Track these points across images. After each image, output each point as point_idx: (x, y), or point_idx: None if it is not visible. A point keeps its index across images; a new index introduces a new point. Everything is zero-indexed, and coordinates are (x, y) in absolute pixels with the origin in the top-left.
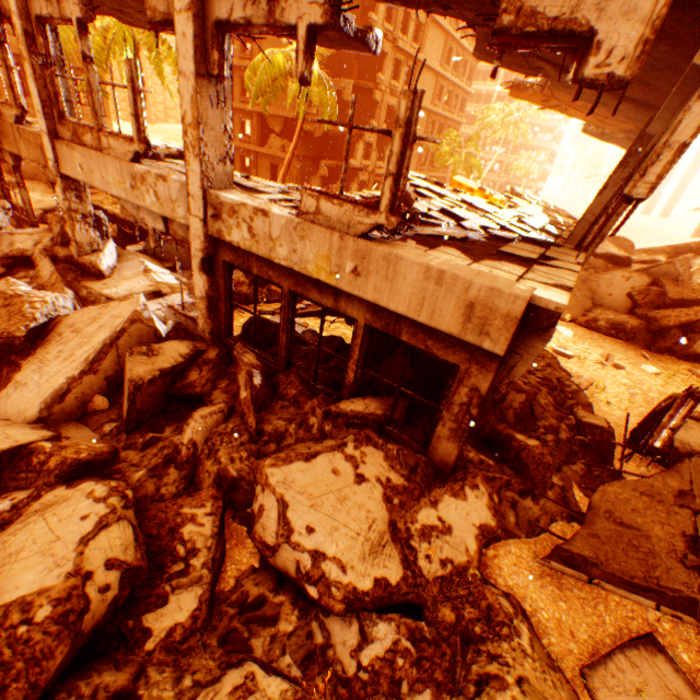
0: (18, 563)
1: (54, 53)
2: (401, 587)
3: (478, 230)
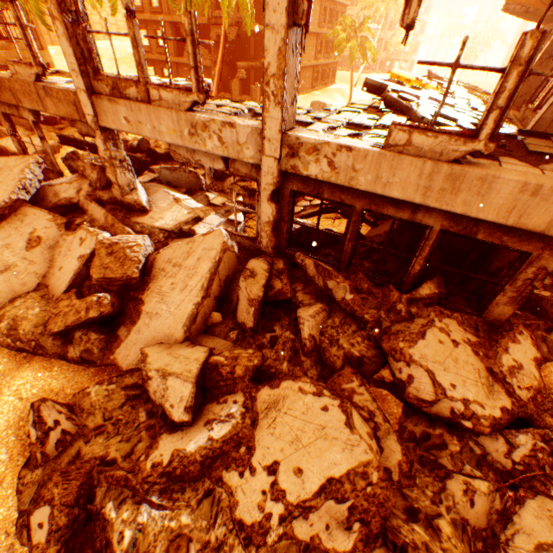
0: (309, 448)
1: (80, 7)
2: (514, 410)
3: (473, 128)
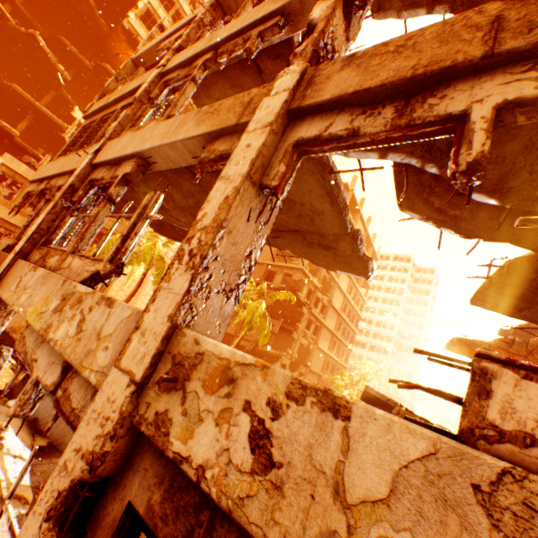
0: None
1: (85, 203)
2: None
3: None
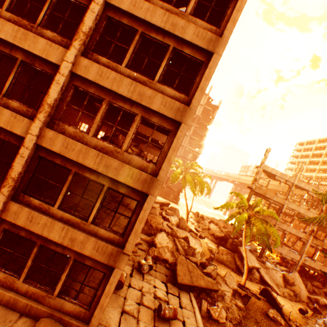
0: None
1: None
2: None
3: None
